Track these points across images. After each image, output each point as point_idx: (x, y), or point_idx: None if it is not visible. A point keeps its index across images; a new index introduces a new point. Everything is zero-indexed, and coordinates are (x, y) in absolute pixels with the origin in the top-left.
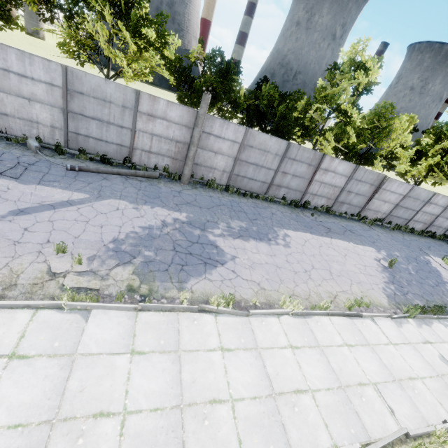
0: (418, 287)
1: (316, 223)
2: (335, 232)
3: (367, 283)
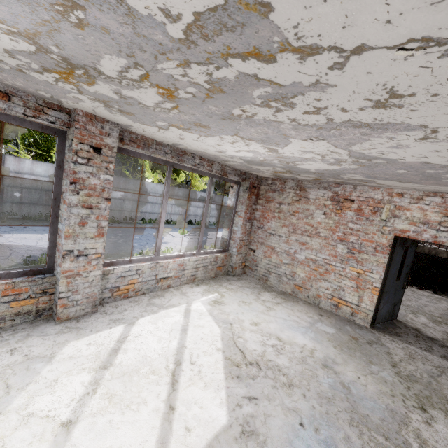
0: (108, 249)
1: (2, 227)
2: (31, 229)
3: (3, 256)
